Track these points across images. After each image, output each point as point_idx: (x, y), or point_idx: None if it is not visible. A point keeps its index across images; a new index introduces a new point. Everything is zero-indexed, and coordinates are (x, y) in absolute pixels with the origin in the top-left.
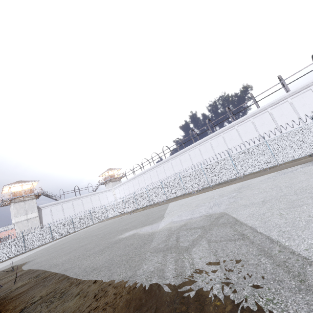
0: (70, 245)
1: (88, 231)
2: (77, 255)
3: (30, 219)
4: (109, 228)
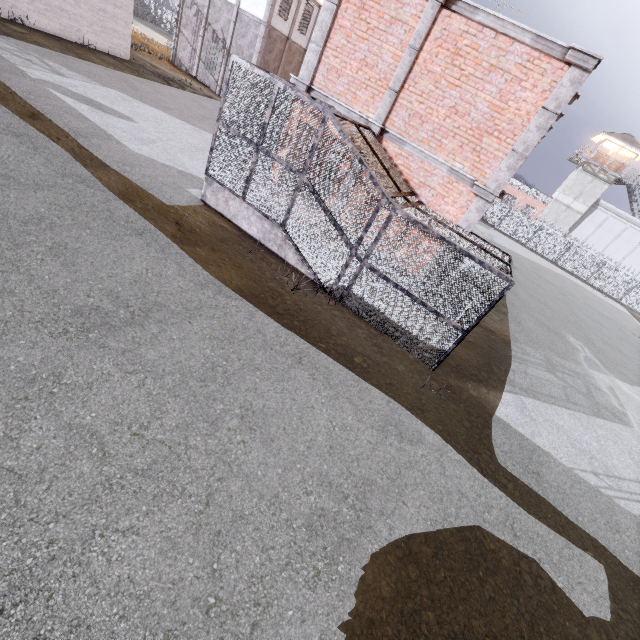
0: (547, 291)
1: (588, 300)
2: (531, 305)
3: (570, 209)
4: (597, 326)
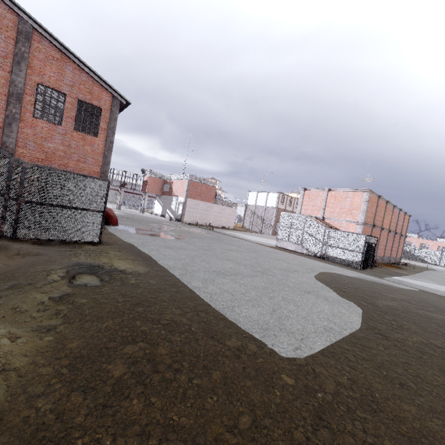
0: None
1: None
2: (442, 277)
3: None
4: None
